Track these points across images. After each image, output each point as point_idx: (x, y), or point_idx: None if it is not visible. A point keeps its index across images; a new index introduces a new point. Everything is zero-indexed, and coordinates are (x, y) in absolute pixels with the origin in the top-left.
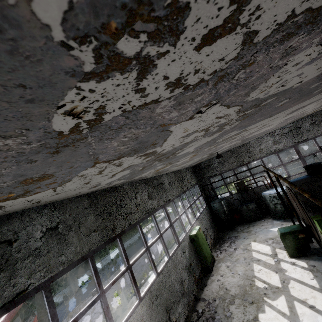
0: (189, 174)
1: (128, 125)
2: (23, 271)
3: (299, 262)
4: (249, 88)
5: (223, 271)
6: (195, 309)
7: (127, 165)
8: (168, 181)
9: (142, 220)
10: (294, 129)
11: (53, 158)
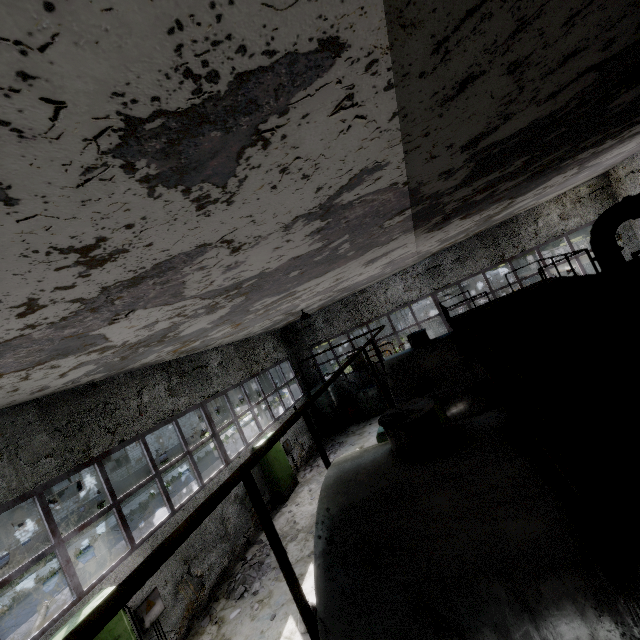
0: (271, 343)
1: (6, 350)
2: None
3: None
4: (168, 295)
5: (302, 498)
6: (244, 556)
7: (73, 364)
8: (219, 361)
9: (151, 431)
10: (432, 268)
11: None
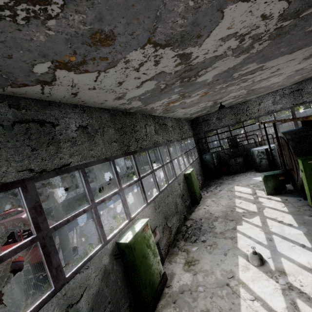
0: (187, 125)
1: None
2: (66, 151)
3: (274, 198)
4: None
5: (209, 203)
6: (185, 224)
7: (160, 69)
8: (171, 125)
9: (150, 148)
10: (296, 91)
11: (134, 0)
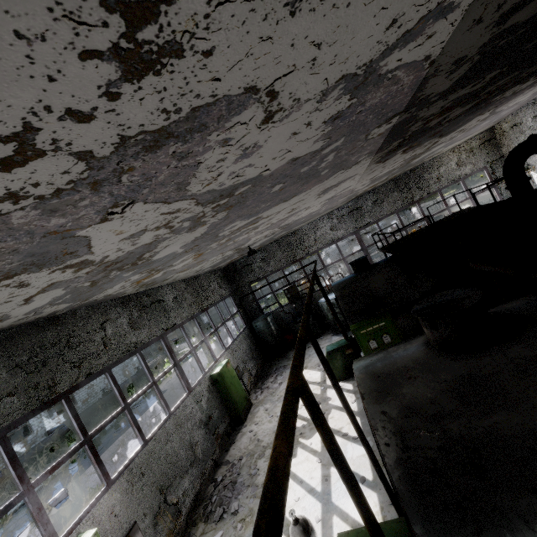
0: (216, 281)
1: None
2: None
3: (345, 386)
4: (174, 185)
5: (260, 417)
6: (214, 478)
7: (43, 284)
8: (173, 296)
9: (116, 363)
10: (354, 210)
11: None
